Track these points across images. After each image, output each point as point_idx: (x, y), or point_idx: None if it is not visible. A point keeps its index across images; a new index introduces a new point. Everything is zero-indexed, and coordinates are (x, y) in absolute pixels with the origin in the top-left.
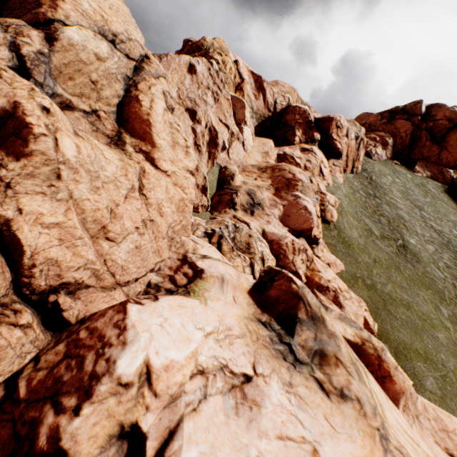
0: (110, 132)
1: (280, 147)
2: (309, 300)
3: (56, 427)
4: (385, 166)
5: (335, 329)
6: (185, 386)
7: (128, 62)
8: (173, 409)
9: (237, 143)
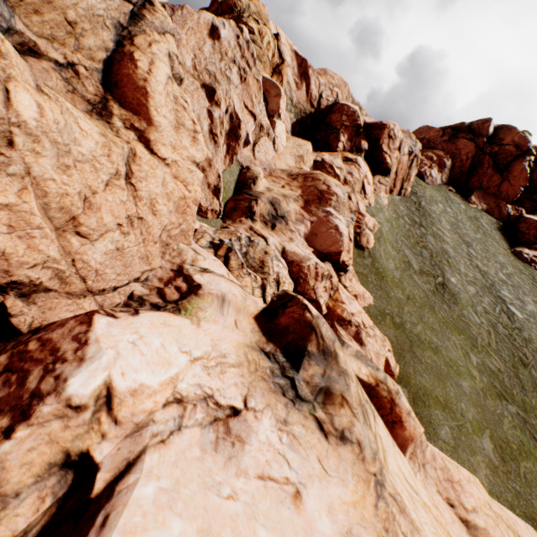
0: (92, 96)
1: (320, 153)
2: (323, 333)
3: None
4: (438, 191)
5: (347, 367)
6: (155, 415)
7: (121, 3)
8: (136, 439)
9: (266, 139)
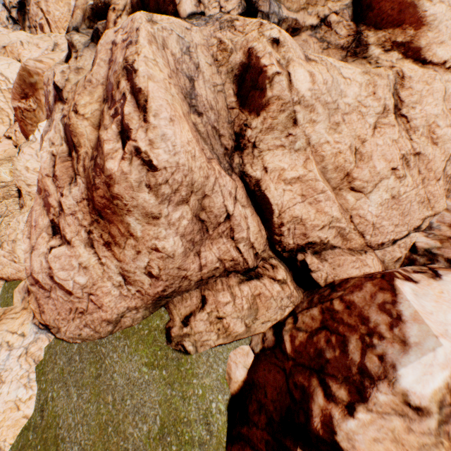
0: (344, 40)
1: None
2: None
3: (327, 415)
4: None
5: None
6: None
7: None
8: None
9: None
